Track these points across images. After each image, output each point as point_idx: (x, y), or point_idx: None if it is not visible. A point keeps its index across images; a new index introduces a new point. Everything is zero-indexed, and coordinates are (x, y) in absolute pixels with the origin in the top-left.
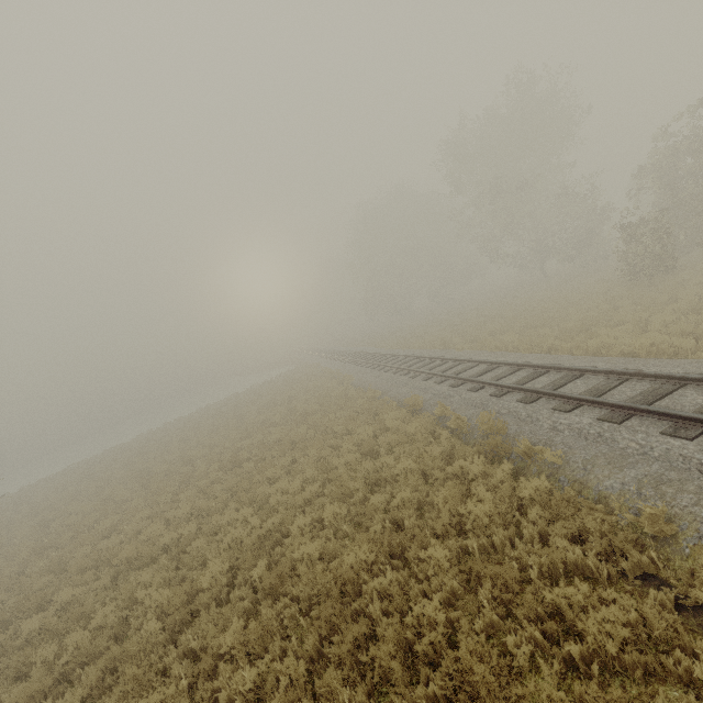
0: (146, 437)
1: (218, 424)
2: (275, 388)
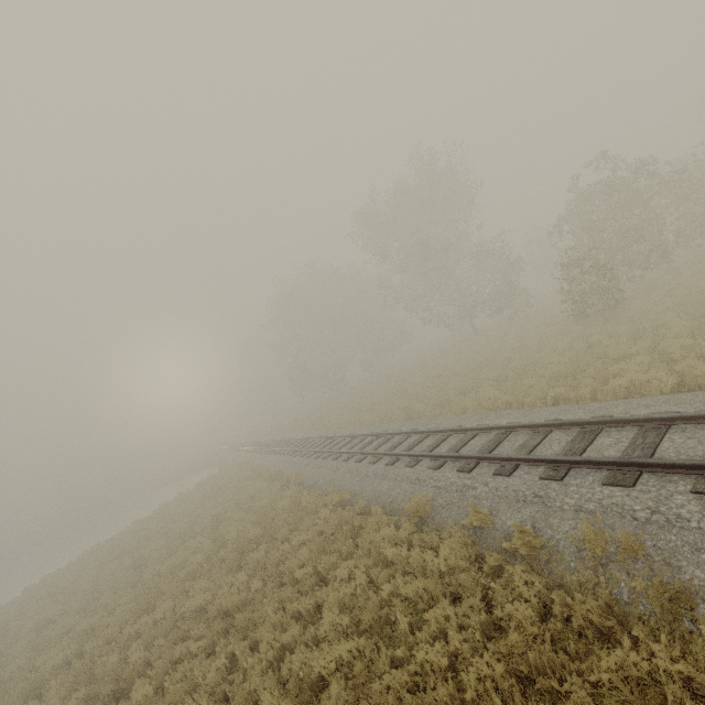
0: None
1: (104, 582)
2: (193, 504)
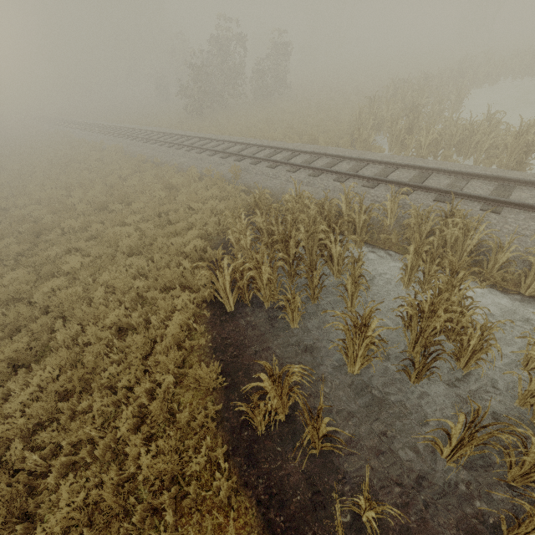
0: None
1: None
2: None
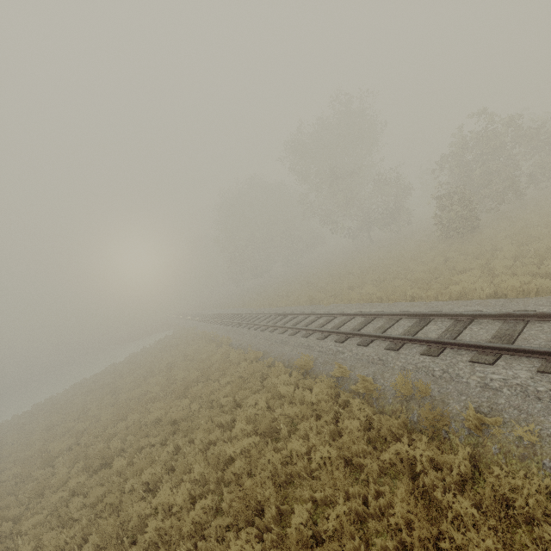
0: (8, 425)
1: (91, 402)
2: (153, 355)
